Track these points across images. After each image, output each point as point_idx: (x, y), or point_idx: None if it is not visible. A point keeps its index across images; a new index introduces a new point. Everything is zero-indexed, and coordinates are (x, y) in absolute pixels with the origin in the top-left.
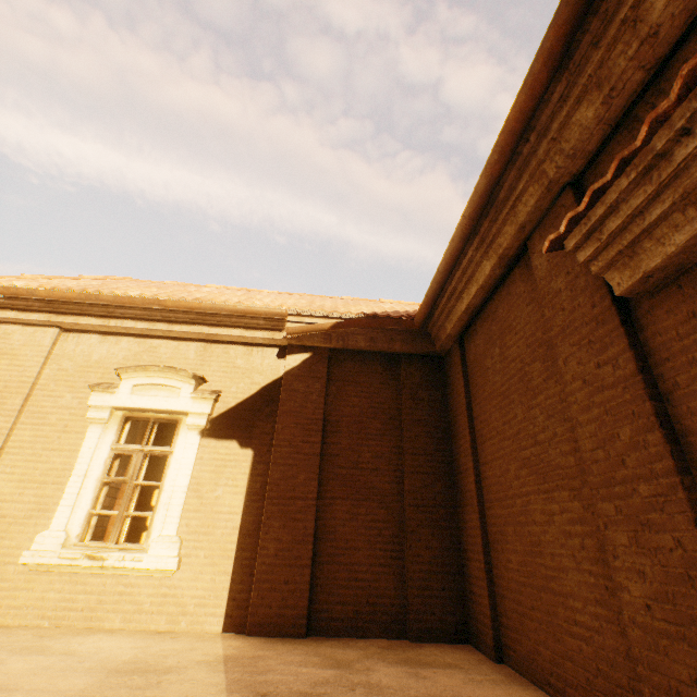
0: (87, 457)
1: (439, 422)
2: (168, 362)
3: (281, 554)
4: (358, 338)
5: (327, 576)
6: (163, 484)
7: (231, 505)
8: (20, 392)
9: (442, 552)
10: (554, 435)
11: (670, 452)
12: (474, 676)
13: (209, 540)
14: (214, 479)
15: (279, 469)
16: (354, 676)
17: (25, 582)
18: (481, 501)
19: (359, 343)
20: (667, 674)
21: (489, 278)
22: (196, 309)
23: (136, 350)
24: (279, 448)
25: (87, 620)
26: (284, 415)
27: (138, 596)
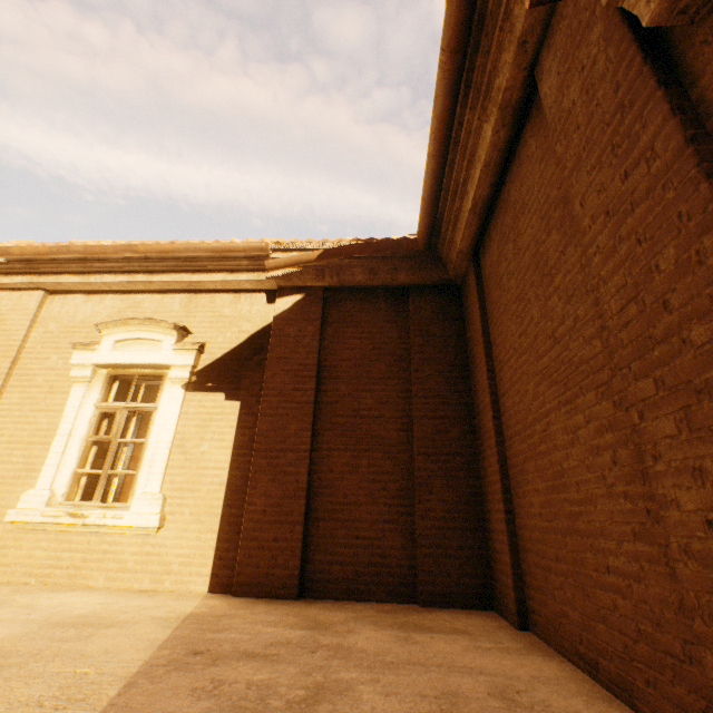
0: (71, 417)
1: (455, 359)
2: (152, 316)
3: (270, 510)
4: (356, 271)
5: (323, 534)
6: (148, 440)
7: (217, 461)
8: (7, 356)
9: (459, 506)
10: (576, 320)
11: None
12: (481, 644)
13: (194, 497)
14: (199, 434)
15: (268, 420)
16: (325, 638)
17: (14, 540)
18: (501, 440)
19: (357, 277)
20: None
21: (493, 148)
22: (170, 253)
23: (120, 307)
24: (268, 397)
25: (72, 578)
26: (274, 362)
27: (122, 554)
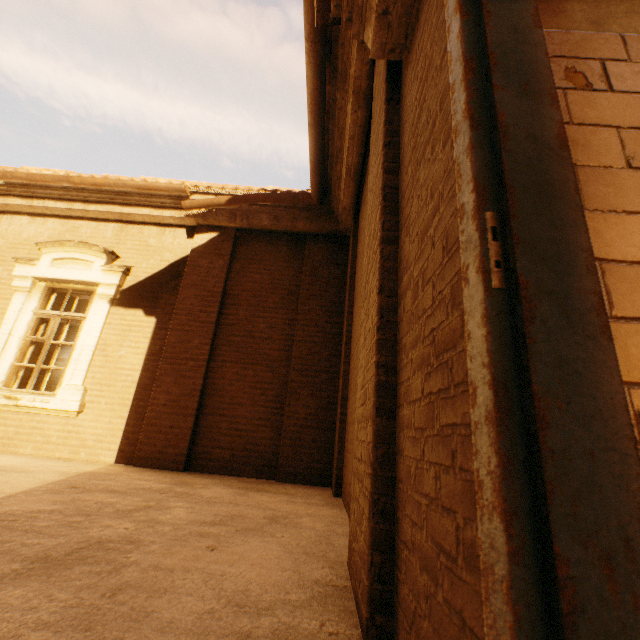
0: (12, 319)
1: (335, 297)
2: (87, 240)
3: (170, 405)
4: (263, 217)
5: (210, 425)
6: (76, 344)
7: (132, 364)
8: None
9: (318, 411)
10: None
11: (382, 223)
12: (295, 499)
13: (111, 391)
14: (119, 341)
15: (176, 334)
16: (180, 489)
17: None
18: (348, 361)
19: (263, 222)
20: (357, 457)
21: (354, 124)
22: (102, 186)
23: (60, 230)
24: (178, 316)
25: (6, 446)
26: (186, 288)
27: (48, 431)
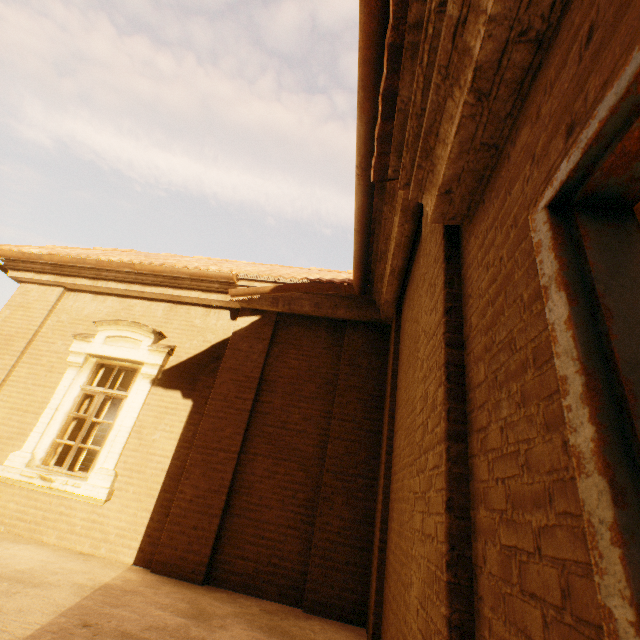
0: (61, 394)
1: (374, 390)
2: (139, 318)
3: (196, 501)
4: (304, 303)
5: (235, 529)
6: (114, 423)
7: (164, 449)
8: (25, 337)
9: (353, 524)
10: None
11: (447, 411)
12: None
13: (140, 478)
14: (155, 424)
15: (210, 421)
16: (196, 630)
17: None
18: (389, 474)
19: (304, 308)
20: None
21: (401, 235)
22: (159, 272)
23: (117, 307)
24: (214, 401)
25: (32, 531)
26: (225, 371)
27: (74, 518)
